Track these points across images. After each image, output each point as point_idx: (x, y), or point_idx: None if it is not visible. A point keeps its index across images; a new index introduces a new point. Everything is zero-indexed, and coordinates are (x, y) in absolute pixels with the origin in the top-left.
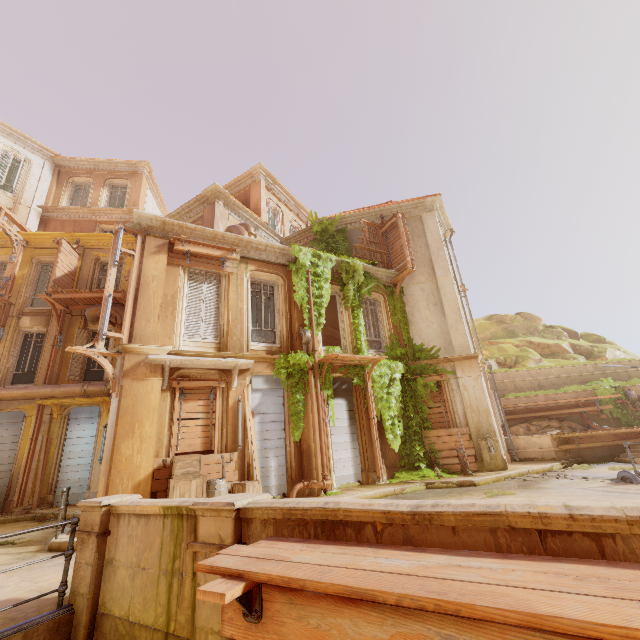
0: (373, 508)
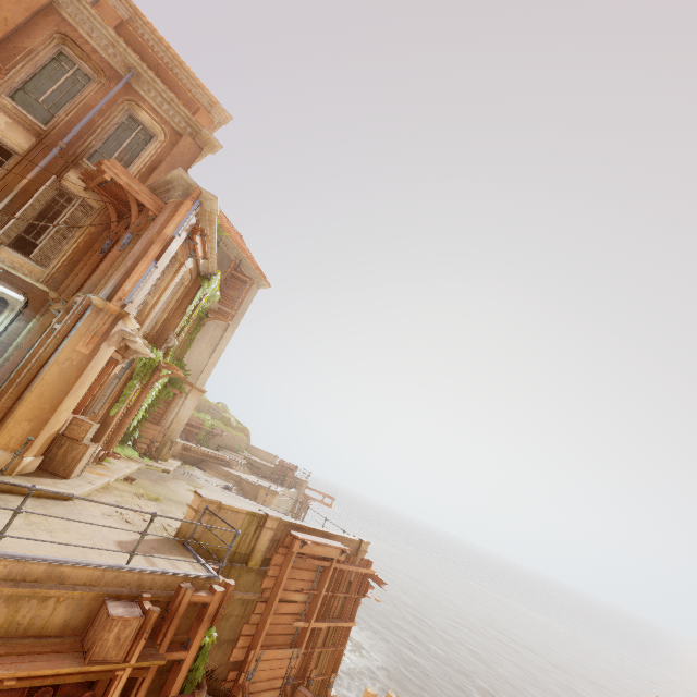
0: (309, 526)
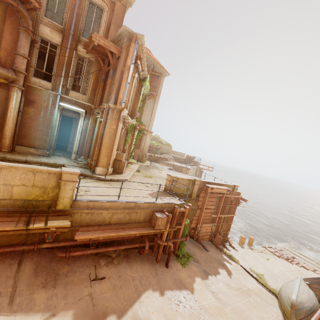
0: (212, 182)
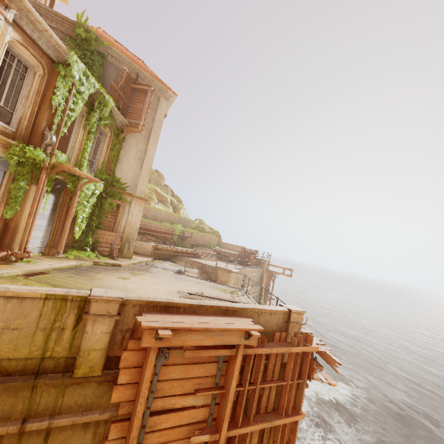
0: (187, 303)
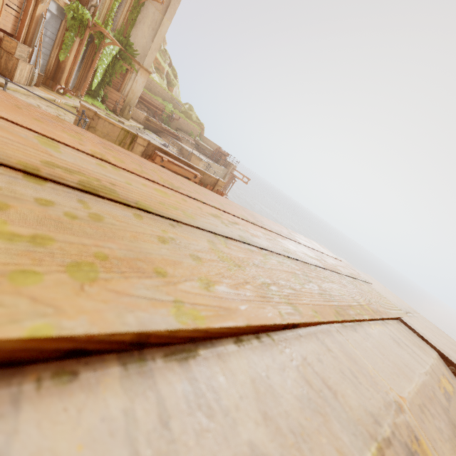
0: (174, 155)
